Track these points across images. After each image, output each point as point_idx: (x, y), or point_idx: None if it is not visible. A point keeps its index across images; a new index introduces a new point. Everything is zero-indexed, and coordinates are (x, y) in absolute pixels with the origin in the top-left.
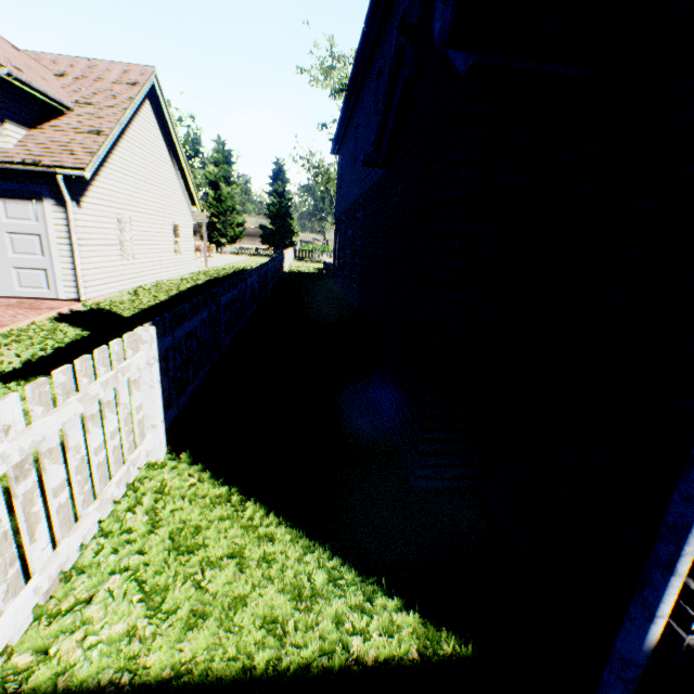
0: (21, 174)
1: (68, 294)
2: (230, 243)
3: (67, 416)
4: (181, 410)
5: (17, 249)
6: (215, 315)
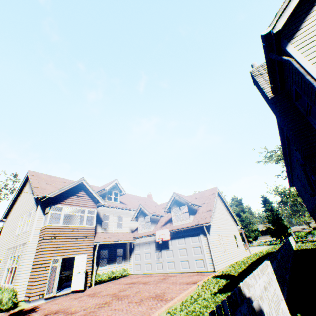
0: (194, 228)
1: (210, 268)
2: (253, 240)
3: (265, 278)
4: (285, 302)
5: (194, 253)
6: (277, 264)
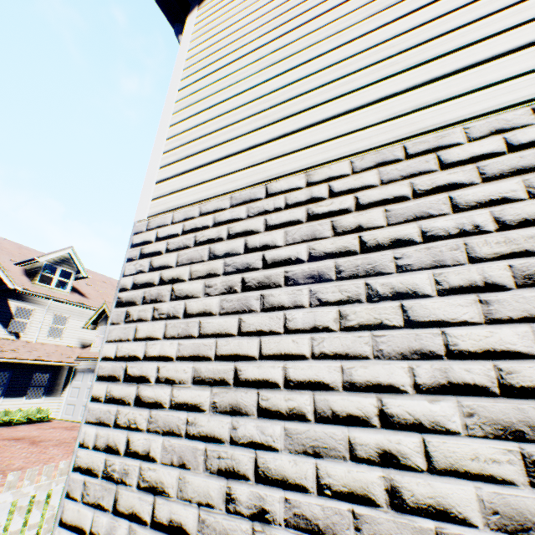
0: None
1: None
2: None
3: None
4: None
5: None
6: None
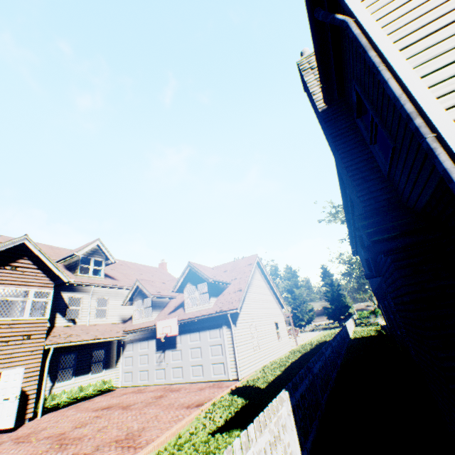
0: (215, 317)
1: (233, 376)
2: (307, 323)
3: (266, 439)
4: (308, 453)
5: (213, 353)
6: (312, 381)
